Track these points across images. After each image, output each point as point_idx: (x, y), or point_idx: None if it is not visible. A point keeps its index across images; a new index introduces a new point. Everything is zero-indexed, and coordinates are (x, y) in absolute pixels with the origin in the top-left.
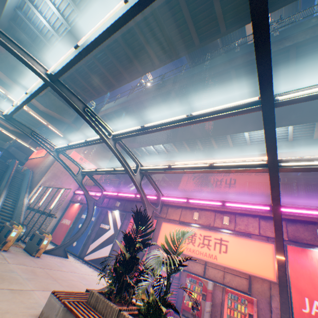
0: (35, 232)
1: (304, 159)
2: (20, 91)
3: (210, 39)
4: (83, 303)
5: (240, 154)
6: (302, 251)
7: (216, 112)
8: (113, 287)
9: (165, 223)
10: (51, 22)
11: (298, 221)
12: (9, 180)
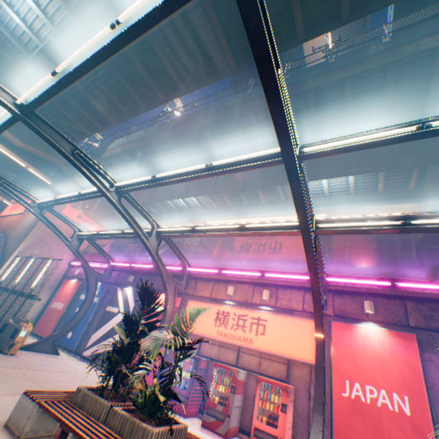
0: (8, 321)
1: (343, 219)
2: None
3: (249, 62)
4: (66, 402)
5: (294, 210)
6: (347, 327)
7: (241, 162)
8: (107, 380)
9: (192, 302)
10: (28, 20)
11: (346, 293)
12: None
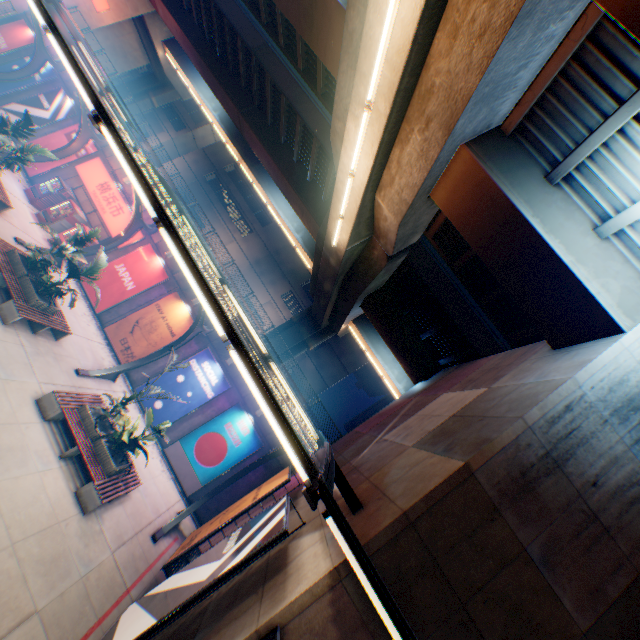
0: None
1: None
2: None
3: (273, 36)
4: None
5: (267, 194)
6: (153, 253)
7: None
8: None
9: (101, 162)
10: None
11: None
12: None
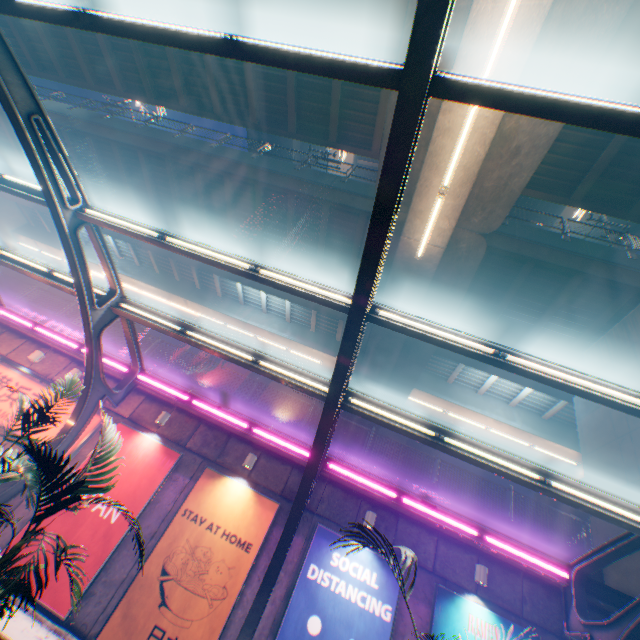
0: None
1: (146, 308)
2: None
3: (202, 112)
4: None
5: (223, 311)
6: (131, 432)
7: (40, 193)
8: None
9: None
10: None
11: (160, 401)
12: None
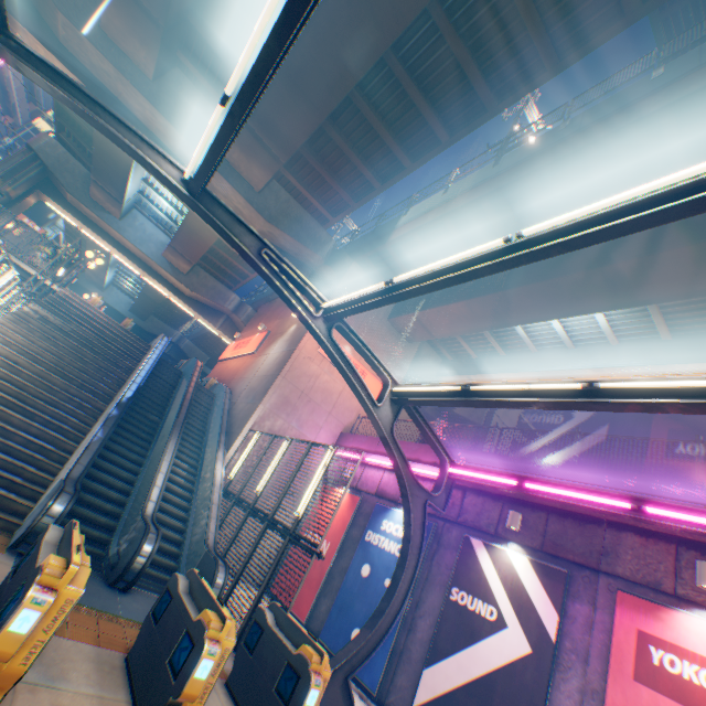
0: (261, 617)
1: None
2: (213, 182)
3: None
4: None
5: None
6: None
7: None
8: None
9: None
10: None
11: None
12: (181, 409)
